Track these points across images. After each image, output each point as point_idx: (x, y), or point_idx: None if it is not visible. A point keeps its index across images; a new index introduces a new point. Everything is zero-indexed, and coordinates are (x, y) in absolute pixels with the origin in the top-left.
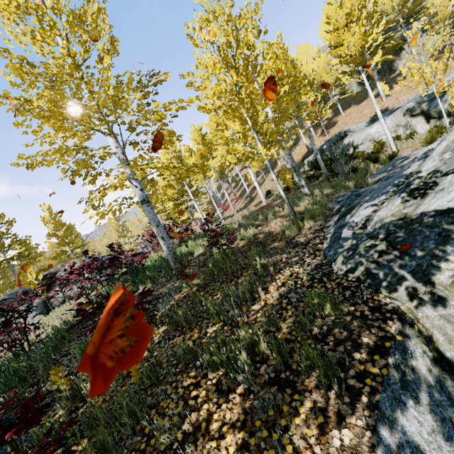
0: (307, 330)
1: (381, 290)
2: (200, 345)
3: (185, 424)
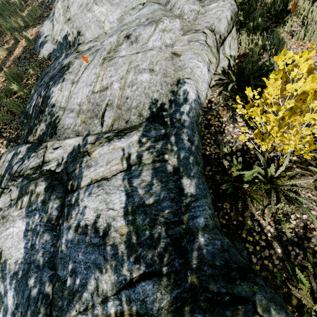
0: (33, 18)
1: (53, 4)
2: (2, 28)
3: (3, 39)
